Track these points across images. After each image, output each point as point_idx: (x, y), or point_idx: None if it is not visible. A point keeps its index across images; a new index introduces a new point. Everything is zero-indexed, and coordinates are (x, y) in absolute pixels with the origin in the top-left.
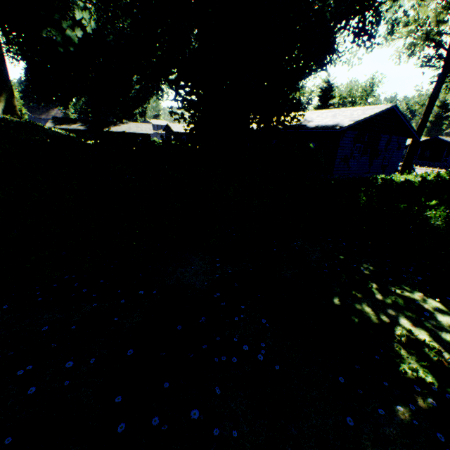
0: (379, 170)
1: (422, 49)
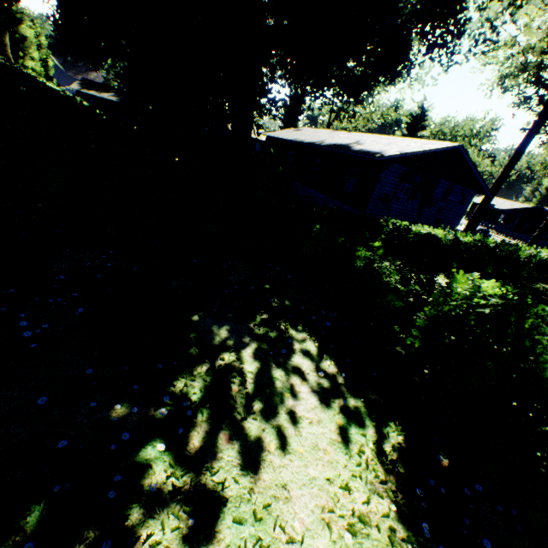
0: (431, 223)
1: (518, 84)
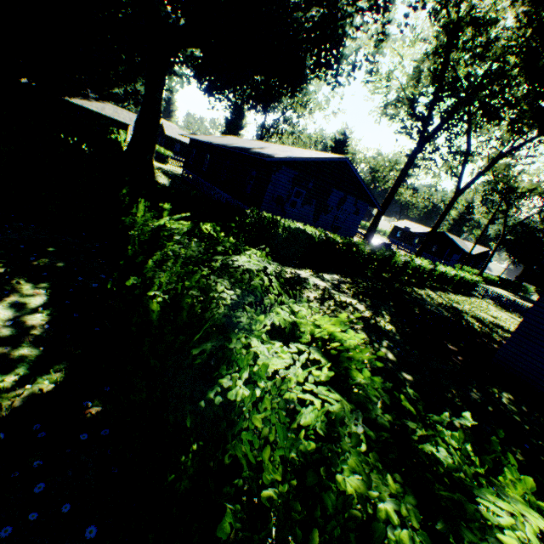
0: (328, 230)
1: (398, 113)
